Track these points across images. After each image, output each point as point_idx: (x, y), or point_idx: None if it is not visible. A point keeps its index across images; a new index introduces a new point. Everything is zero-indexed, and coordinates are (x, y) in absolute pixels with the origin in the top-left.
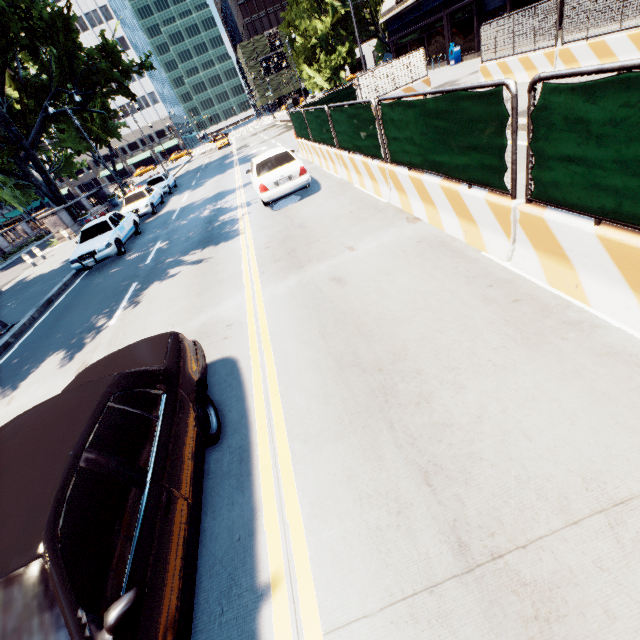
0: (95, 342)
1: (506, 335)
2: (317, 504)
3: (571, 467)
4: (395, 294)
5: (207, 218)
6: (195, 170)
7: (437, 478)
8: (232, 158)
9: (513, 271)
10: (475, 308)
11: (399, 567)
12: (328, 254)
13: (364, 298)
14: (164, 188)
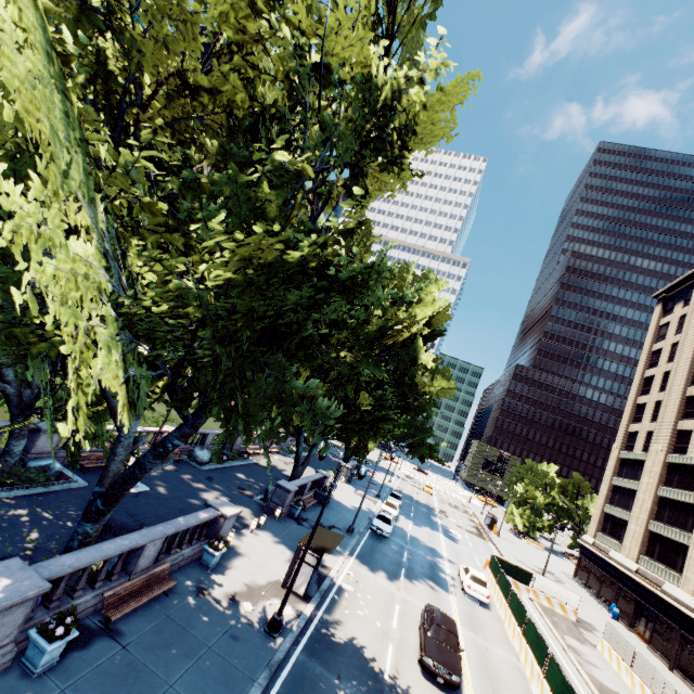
0: (398, 582)
1: None
2: (473, 675)
3: None
4: (502, 668)
5: (430, 563)
6: (409, 498)
7: (495, 692)
8: (436, 518)
9: (534, 693)
10: (519, 688)
11: (485, 691)
12: (486, 639)
13: (493, 660)
14: (399, 505)
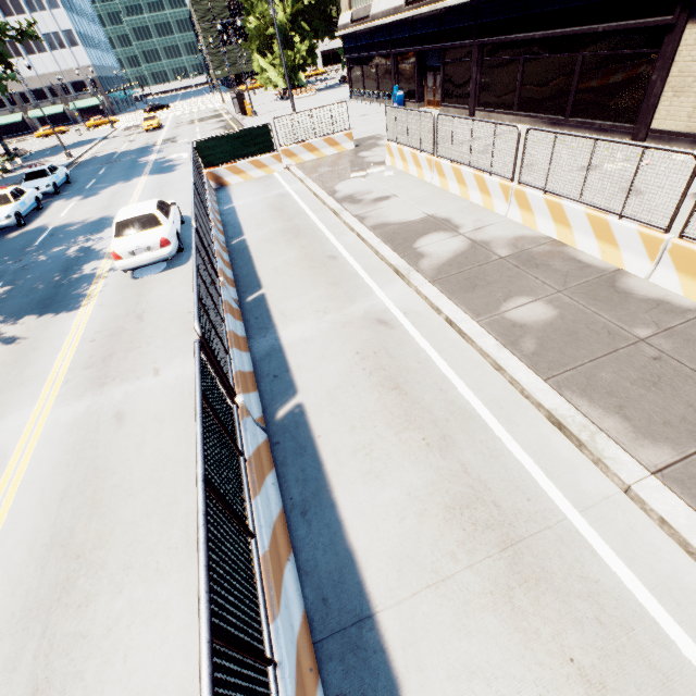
0: None
1: (187, 533)
2: None
3: (131, 694)
4: (149, 454)
5: (68, 261)
6: (104, 159)
7: None
8: (149, 157)
9: None
10: (189, 492)
11: None
12: (135, 373)
13: (123, 452)
14: (46, 187)
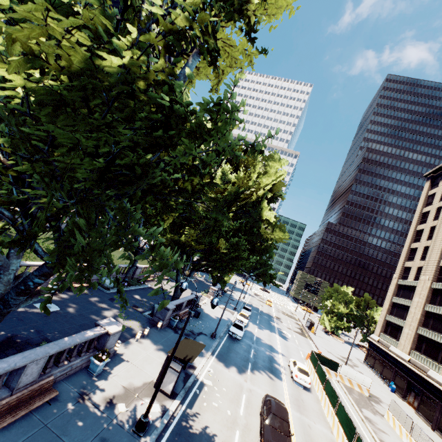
0: (246, 375)
1: None
2: None
3: None
4: None
5: (269, 357)
6: (256, 309)
7: None
8: (274, 323)
9: None
10: None
11: None
12: (308, 417)
13: (314, 436)
14: (249, 315)
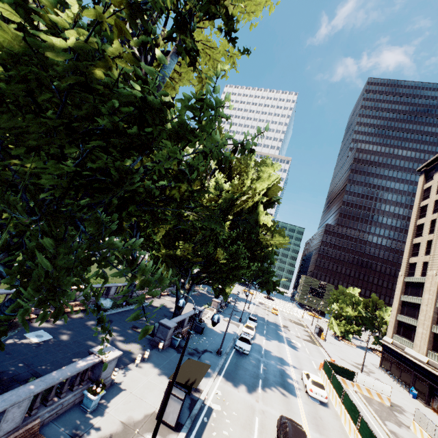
0: (257, 394)
1: None
2: None
3: None
4: None
5: (280, 371)
6: (262, 319)
7: None
8: (282, 332)
9: None
10: None
11: None
12: None
13: None
14: (255, 326)
